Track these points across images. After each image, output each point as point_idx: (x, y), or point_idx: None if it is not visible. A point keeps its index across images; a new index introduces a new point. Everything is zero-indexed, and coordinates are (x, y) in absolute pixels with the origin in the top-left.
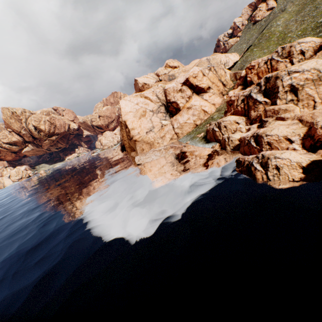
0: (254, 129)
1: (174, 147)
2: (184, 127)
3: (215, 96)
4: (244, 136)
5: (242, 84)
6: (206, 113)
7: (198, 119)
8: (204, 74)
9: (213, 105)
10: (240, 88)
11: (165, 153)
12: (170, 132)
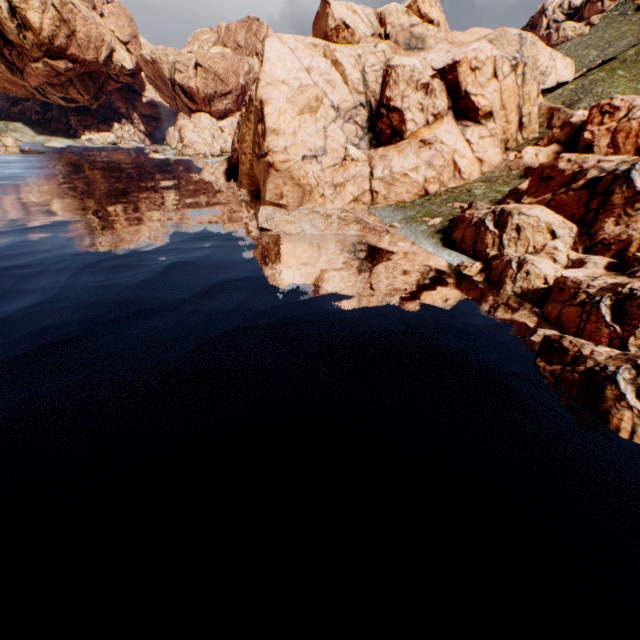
0: (596, 267)
1: (365, 223)
2: (398, 185)
3: (492, 143)
4: (581, 280)
5: (562, 143)
6: (457, 173)
7: (436, 181)
8: (497, 73)
9: (478, 163)
10: (555, 150)
11: (338, 229)
12: (360, 183)
